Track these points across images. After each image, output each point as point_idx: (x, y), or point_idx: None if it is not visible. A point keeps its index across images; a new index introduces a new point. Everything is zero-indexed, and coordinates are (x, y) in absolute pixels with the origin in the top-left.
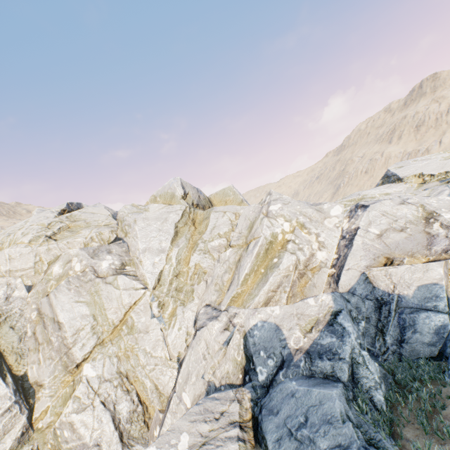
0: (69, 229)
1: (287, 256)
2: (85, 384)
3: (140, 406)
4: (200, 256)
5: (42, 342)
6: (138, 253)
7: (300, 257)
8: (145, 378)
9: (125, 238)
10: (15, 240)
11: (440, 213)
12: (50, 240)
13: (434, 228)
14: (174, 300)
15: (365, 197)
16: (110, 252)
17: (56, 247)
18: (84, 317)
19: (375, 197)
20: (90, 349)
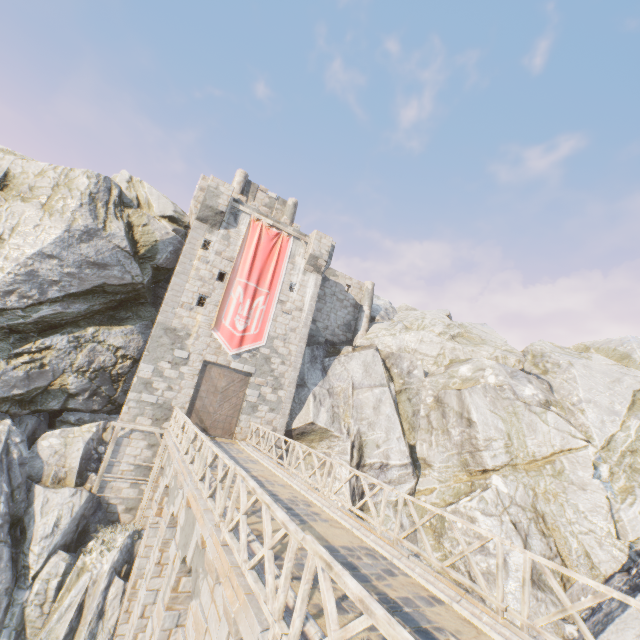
0: (463, 337)
1: None
2: (494, 492)
3: (559, 559)
4: None
5: (436, 428)
6: (577, 400)
7: None
8: (569, 535)
9: (542, 375)
10: (424, 326)
11: None
12: (452, 340)
13: None
14: (627, 477)
15: None
16: (529, 382)
17: (460, 349)
18: (498, 430)
19: None
20: (500, 464)
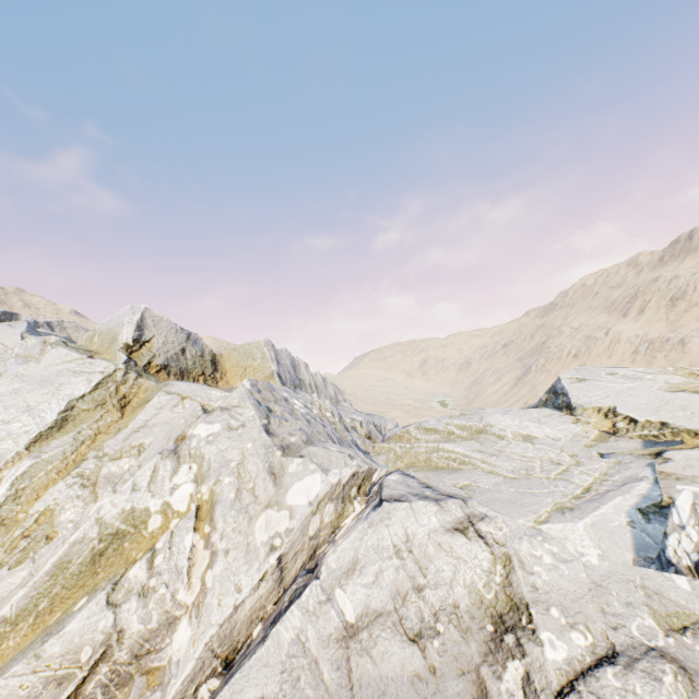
0: None
1: (93, 610)
2: None
3: None
4: (68, 492)
5: None
6: None
7: (128, 623)
8: None
9: None
10: None
11: (539, 625)
12: None
13: (507, 680)
14: None
15: (489, 430)
16: None
17: None
18: None
19: (505, 438)
20: None
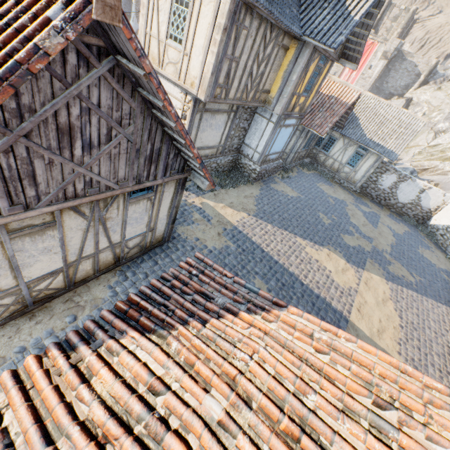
0: None
1: (438, 162)
2: None
3: None
4: None
5: None
6: None
7: (439, 166)
8: None
9: None
10: (449, 89)
11: None
12: None
13: None
14: (424, 156)
15: None
16: None
17: None
18: None
19: None
20: None
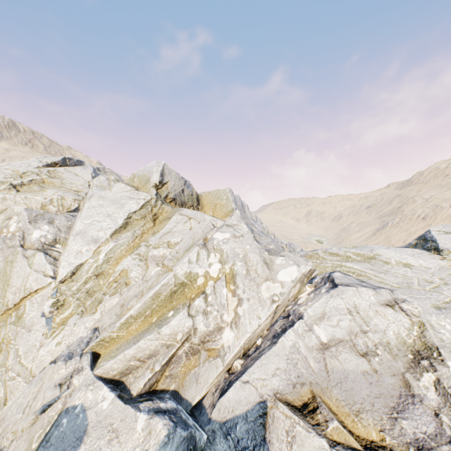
0: (42, 184)
1: (182, 317)
2: None
3: None
4: (133, 262)
5: None
6: (72, 234)
7: (199, 326)
8: (2, 384)
9: (79, 212)
10: None
11: (446, 358)
12: (13, 190)
13: (423, 381)
14: (78, 304)
15: (378, 257)
16: (51, 222)
17: (12, 198)
18: None
19: (389, 264)
20: None
